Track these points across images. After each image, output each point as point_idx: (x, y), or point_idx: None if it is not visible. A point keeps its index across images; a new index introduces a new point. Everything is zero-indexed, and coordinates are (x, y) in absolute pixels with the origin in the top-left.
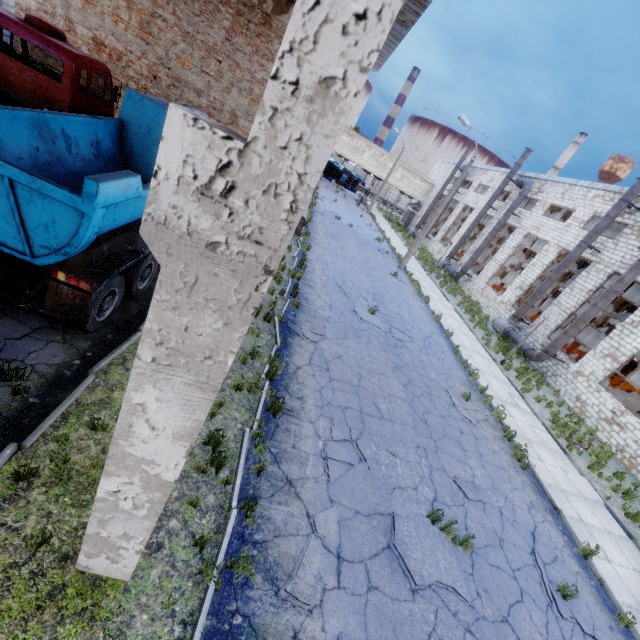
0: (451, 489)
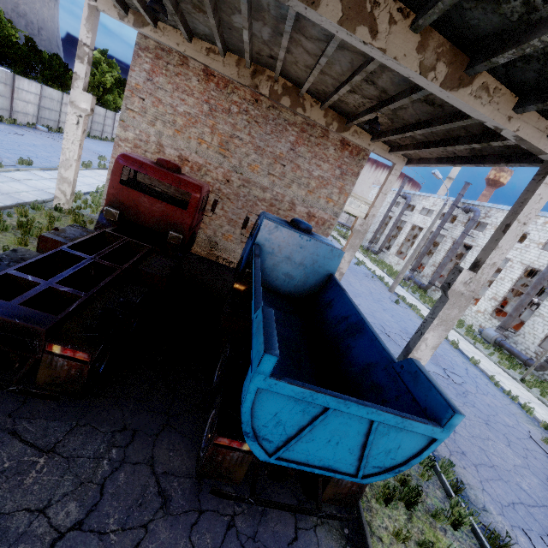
0: None
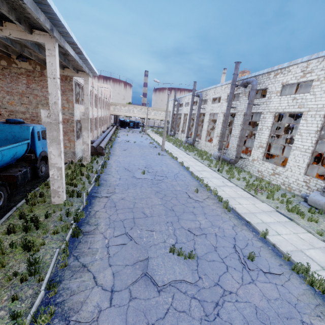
0: (186, 234)
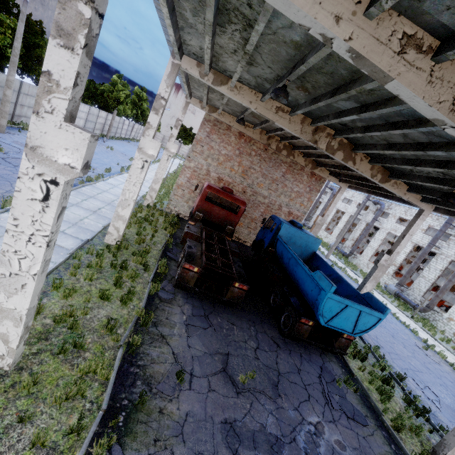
0: None
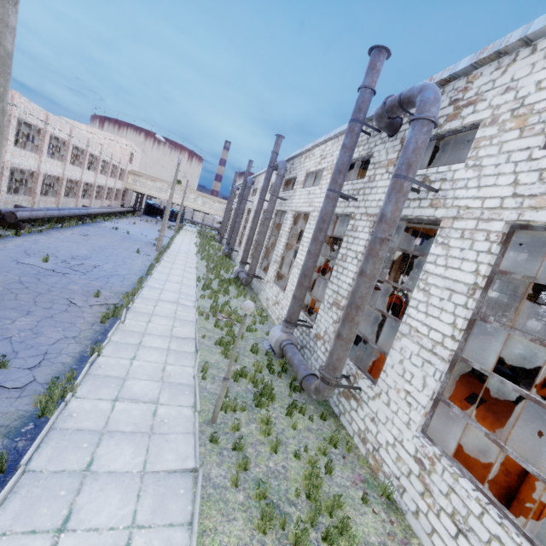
0: None
